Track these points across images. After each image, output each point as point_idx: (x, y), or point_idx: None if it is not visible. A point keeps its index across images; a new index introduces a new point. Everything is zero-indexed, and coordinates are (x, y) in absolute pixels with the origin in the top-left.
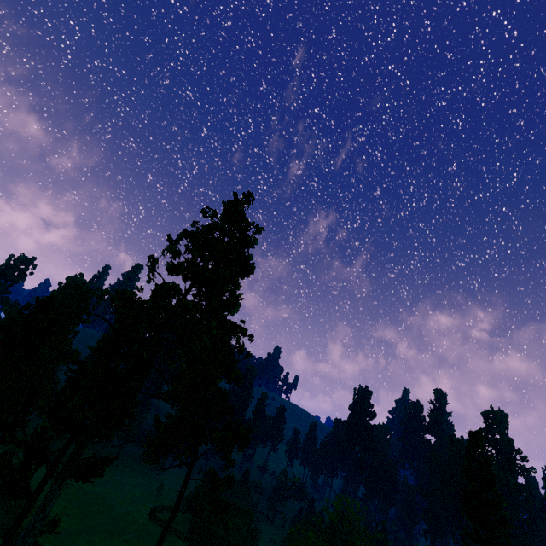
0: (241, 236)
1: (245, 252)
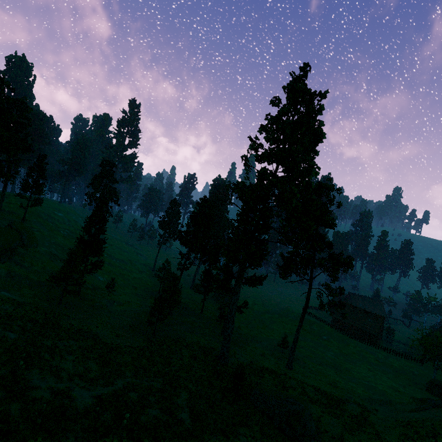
0: (306, 110)
1: (312, 124)
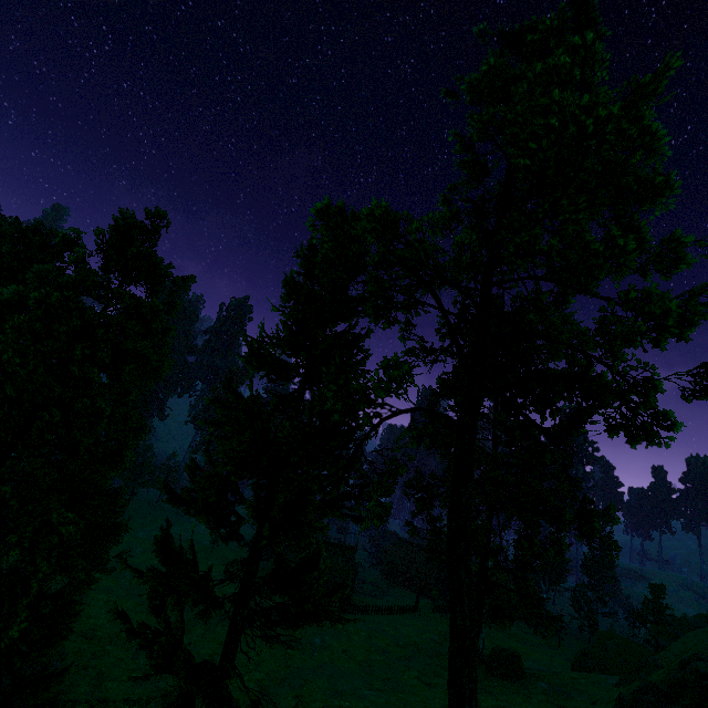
0: None
1: None
